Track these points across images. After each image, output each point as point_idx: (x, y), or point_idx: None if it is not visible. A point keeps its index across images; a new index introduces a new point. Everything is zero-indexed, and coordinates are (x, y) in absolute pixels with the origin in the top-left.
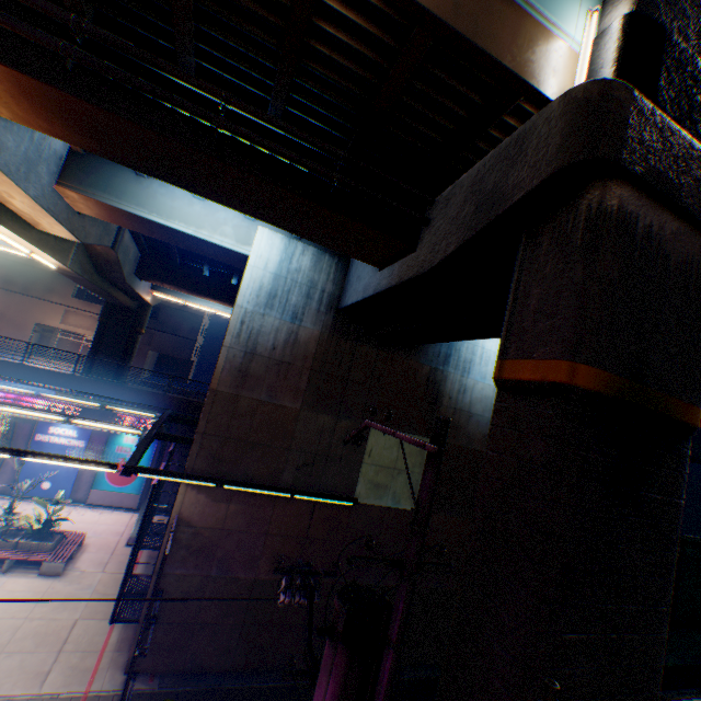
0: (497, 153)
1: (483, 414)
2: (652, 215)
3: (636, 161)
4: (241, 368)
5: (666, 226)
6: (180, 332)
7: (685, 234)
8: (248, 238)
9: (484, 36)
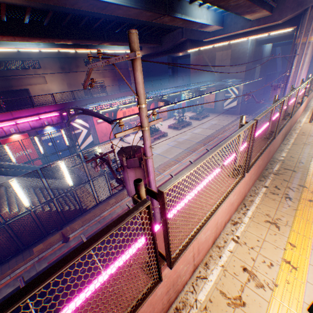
0: None
1: (265, 56)
2: None
3: None
4: (247, 61)
5: None
6: (122, 67)
7: None
8: None
9: None
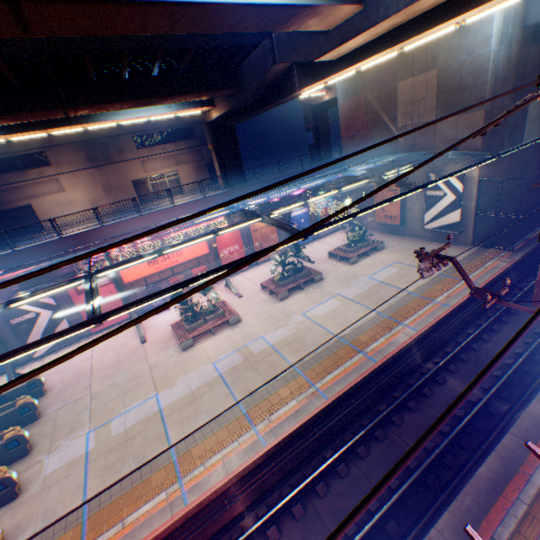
0: None
1: None
2: None
3: None
4: (492, 92)
5: None
6: None
7: None
8: None
9: None
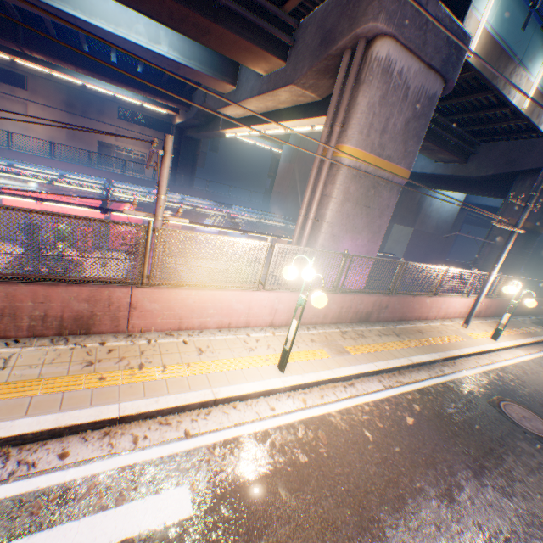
0: (520, 144)
1: (434, 216)
2: None
3: None
4: None
5: None
6: None
7: None
8: None
9: (540, 123)
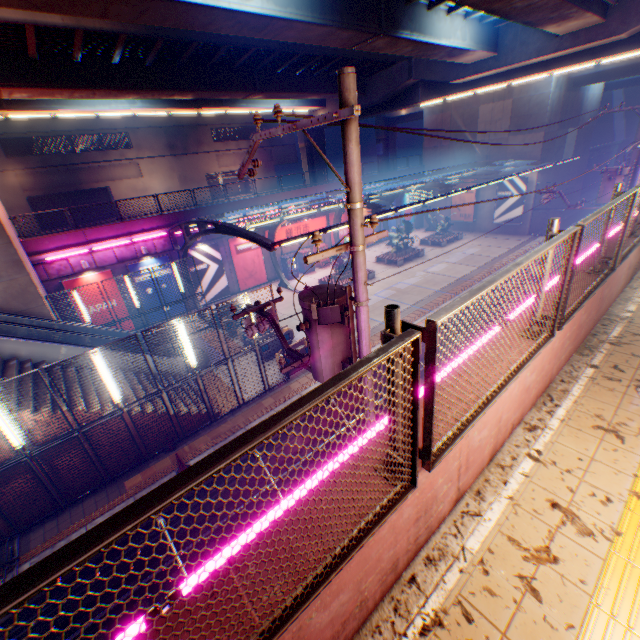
0: None
1: (587, 110)
2: None
3: None
4: (548, 121)
5: None
6: (284, 143)
7: None
8: None
9: None
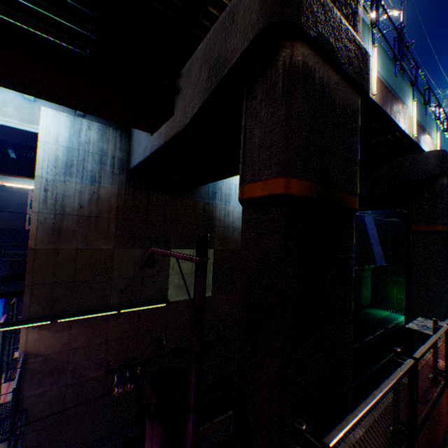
0: (218, 27)
1: None
2: (323, 70)
3: (311, 27)
4: (55, 227)
5: (332, 79)
6: (9, 208)
7: (342, 86)
8: (33, 117)
9: None
